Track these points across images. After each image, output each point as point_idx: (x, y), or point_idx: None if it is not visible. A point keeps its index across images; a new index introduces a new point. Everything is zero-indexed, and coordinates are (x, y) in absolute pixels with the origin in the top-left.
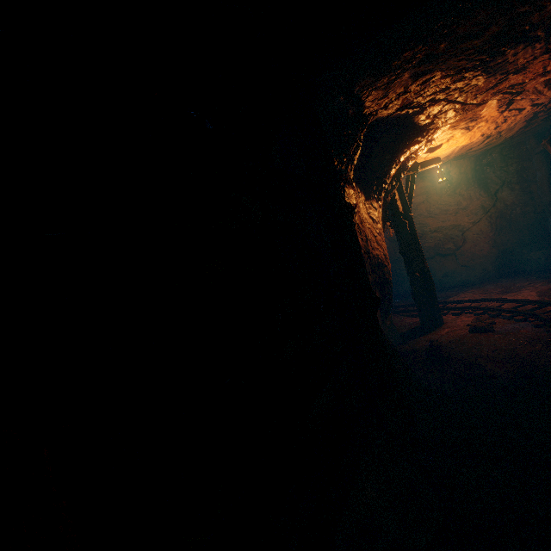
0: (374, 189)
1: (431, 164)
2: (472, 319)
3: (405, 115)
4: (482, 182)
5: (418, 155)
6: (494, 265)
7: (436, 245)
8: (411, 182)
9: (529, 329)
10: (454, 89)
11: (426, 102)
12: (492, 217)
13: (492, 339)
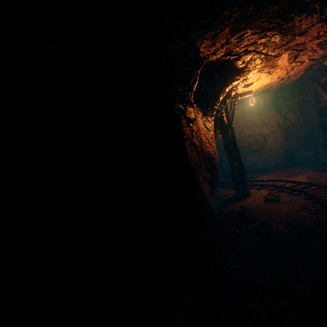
0: (208, 109)
1: (246, 94)
2: (267, 193)
3: (228, 60)
4: (277, 108)
5: (238, 88)
6: (282, 159)
7: (248, 145)
8: (234, 106)
9: (301, 201)
10: (260, 43)
11: (242, 52)
12: (283, 129)
13: (278, 207)
